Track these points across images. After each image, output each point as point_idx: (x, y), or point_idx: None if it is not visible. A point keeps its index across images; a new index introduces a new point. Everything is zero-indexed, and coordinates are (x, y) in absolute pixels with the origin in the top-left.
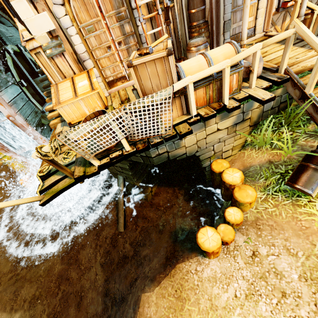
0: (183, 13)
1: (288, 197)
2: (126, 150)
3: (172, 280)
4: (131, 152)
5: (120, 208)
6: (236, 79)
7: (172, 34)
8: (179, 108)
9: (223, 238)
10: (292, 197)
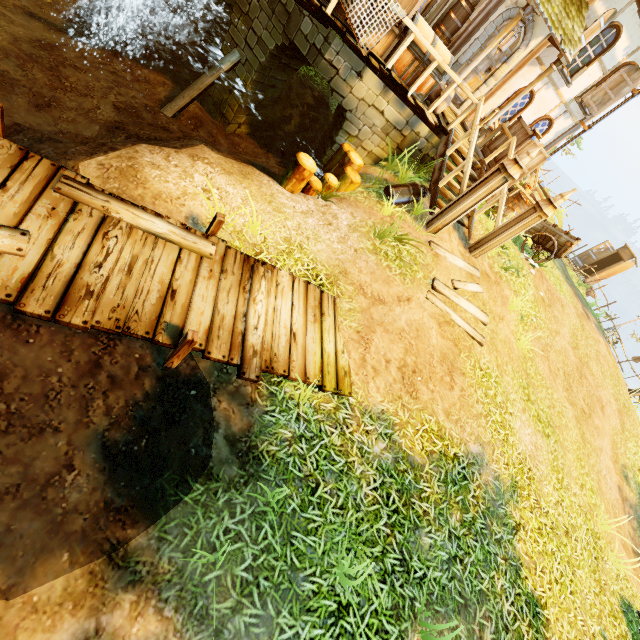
0: (447, 3)
1: (379, 197)
2: (327, 10)
3: (241, 166)
4: (329, 17)
5: (197, 87)
6: (430, 86)
7: (424, 5)
8: (386, 47)
9: (312, 182)
10: (381, 198)
